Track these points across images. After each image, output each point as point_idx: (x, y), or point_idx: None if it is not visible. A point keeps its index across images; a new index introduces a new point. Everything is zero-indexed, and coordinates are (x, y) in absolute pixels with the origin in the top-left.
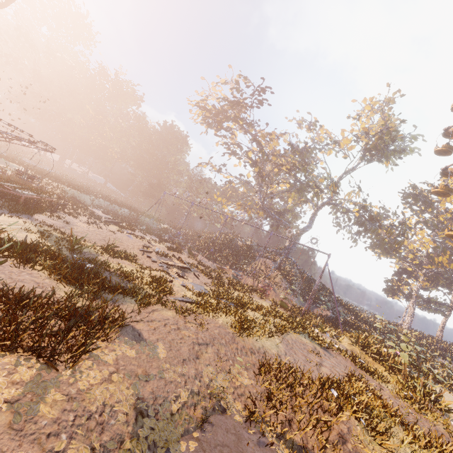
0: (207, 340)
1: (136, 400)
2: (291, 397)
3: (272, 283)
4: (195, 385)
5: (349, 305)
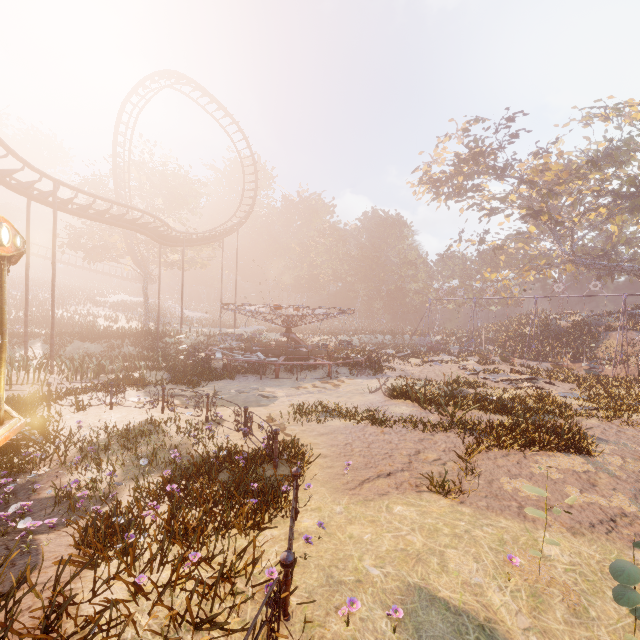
0: None
1: None
2: None
3: None
4: None
5: None
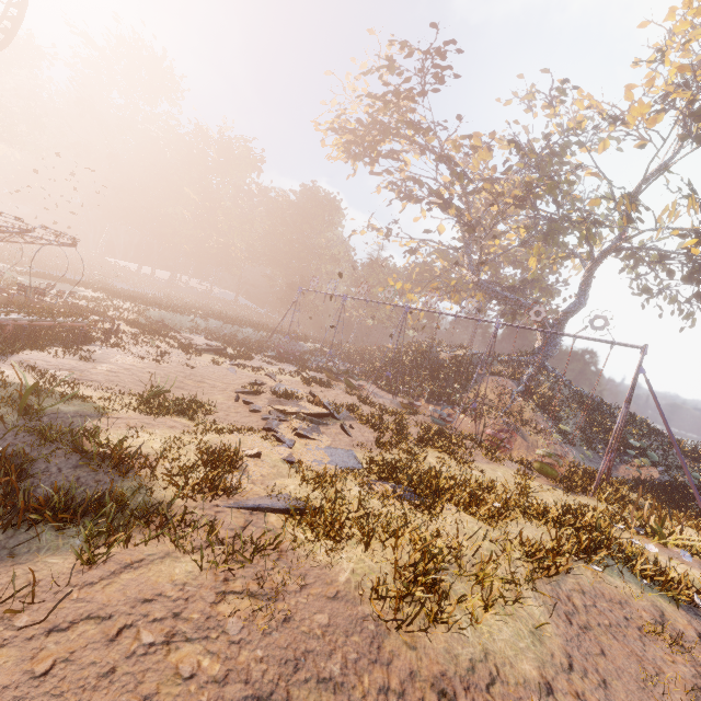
0: (264, 678)
1: None
2: None
3: (516, 423)
4: None
5: (700, 450)
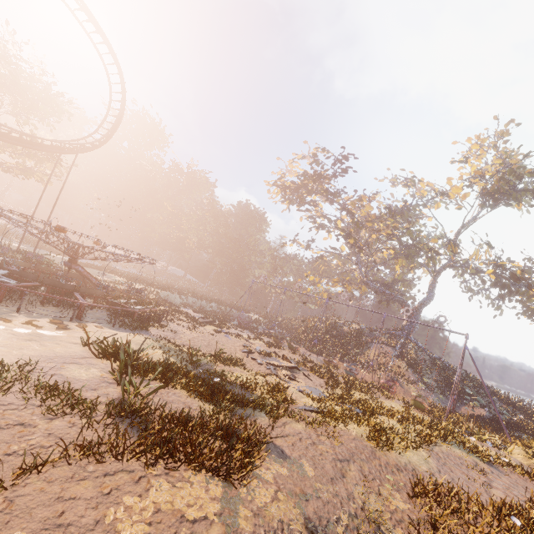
0: (346, 456)
1: (304, 519)
2: (461, 526)
3: (396, 376)
4: (351, 507)
5: (511, 398)
